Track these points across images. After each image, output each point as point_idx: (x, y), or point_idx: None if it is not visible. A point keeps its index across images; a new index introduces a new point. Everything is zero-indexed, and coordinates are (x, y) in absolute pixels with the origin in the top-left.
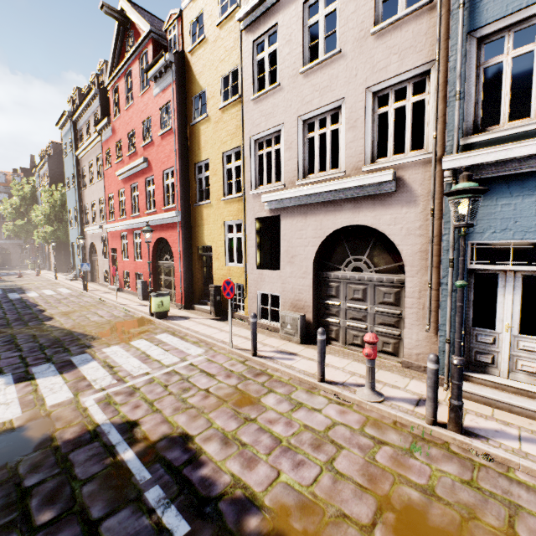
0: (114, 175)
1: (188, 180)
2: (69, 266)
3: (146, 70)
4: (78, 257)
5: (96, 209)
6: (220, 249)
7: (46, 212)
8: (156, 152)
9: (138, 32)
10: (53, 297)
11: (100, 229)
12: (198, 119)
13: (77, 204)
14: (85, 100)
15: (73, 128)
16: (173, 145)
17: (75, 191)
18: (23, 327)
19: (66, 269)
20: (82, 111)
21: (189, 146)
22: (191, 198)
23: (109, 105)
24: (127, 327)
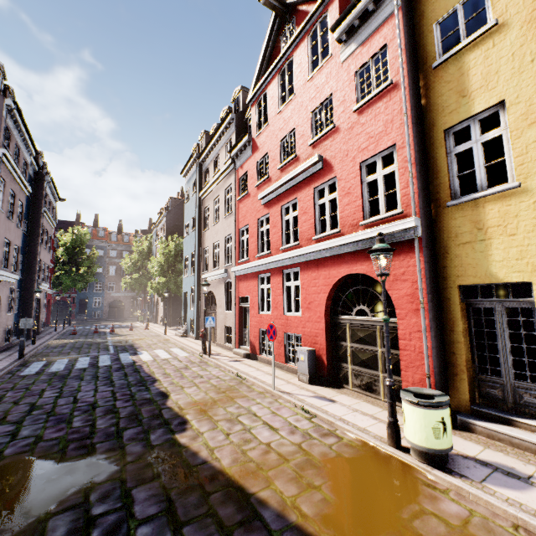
0: (251, 202)
1: (424, 163)
2: (175, 319)
3: (334, 25)
4: (190, 309)
5: (220, 250)
6: None
7: (161, 262)
8: (342, 139)
9: (303, 12)
10: (170, 364)
11: (225, 273)
12: (459, 44)
13: (195, 249)
14: (217, 132)
15: (198, 170)
16: (394, 108)
17: (195, 234)
18: (142, 449)
19: (171, 322)
20: (211, 148)
21: (425, 105)
22: (433, 195)
23: (244, 130)
24: (382, 500)
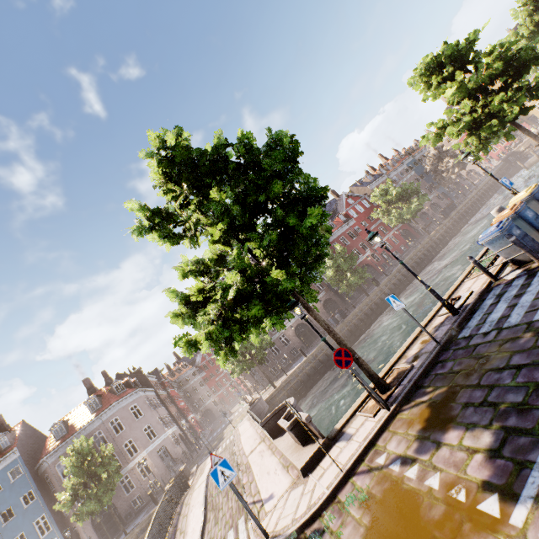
0: None
1: None
2: None
3: None
4: None
5: None
6: (535, 112)
7: None
8: None
9: None
10: None
11: None
12: None
13: None
14: None
15: None
16: None
17: None
18: None
19: None
20: None
21: None
22: None
23: None
24: None
